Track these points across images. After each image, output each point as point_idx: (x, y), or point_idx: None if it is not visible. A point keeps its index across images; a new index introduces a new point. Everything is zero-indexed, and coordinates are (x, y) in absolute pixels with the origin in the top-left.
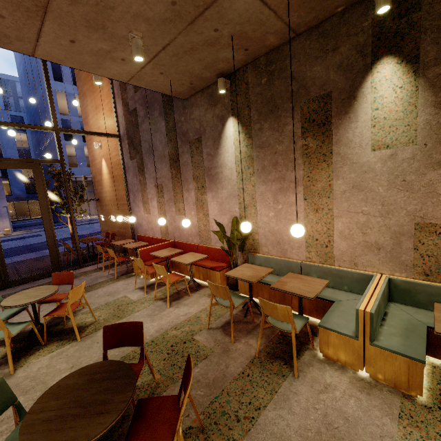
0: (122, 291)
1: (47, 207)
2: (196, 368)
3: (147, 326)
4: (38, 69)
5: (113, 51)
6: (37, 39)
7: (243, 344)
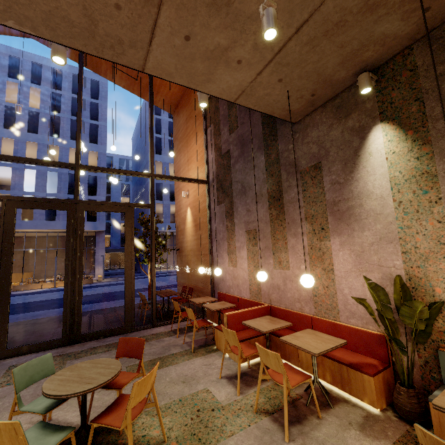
0: (202, 377)
1: (131, 252)
2: None
3: None
4: (145, 128)
5: (230, 48)
6: (150, 42)
7: None
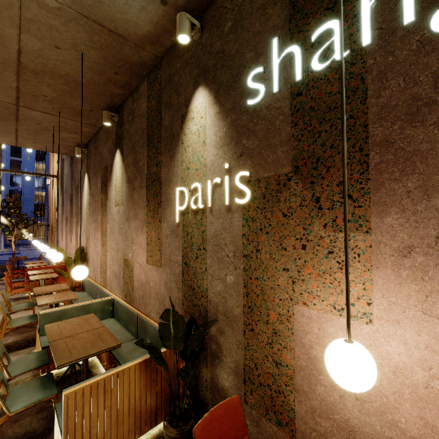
0: None
1: None
2: None
3: None
4: None
5: None
6: None
7: (4, 339)
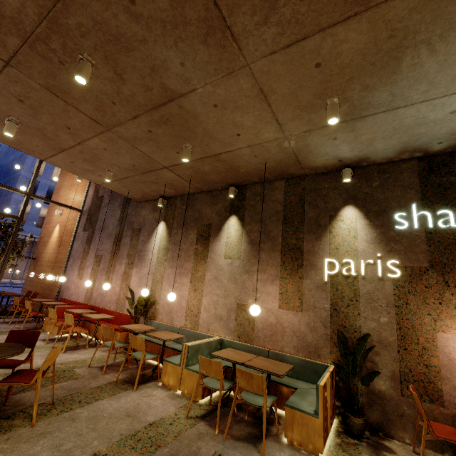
0: None
1: None
2: (65, 382)
3: (37, 360)
4: None
5: (95, 171)
6: (51, 156)
7: (110, 375)
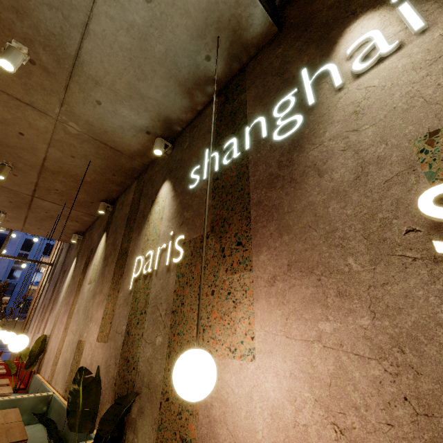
0: None
1: None
2: None
3: None
4: None
5: None
6: None
7: None
